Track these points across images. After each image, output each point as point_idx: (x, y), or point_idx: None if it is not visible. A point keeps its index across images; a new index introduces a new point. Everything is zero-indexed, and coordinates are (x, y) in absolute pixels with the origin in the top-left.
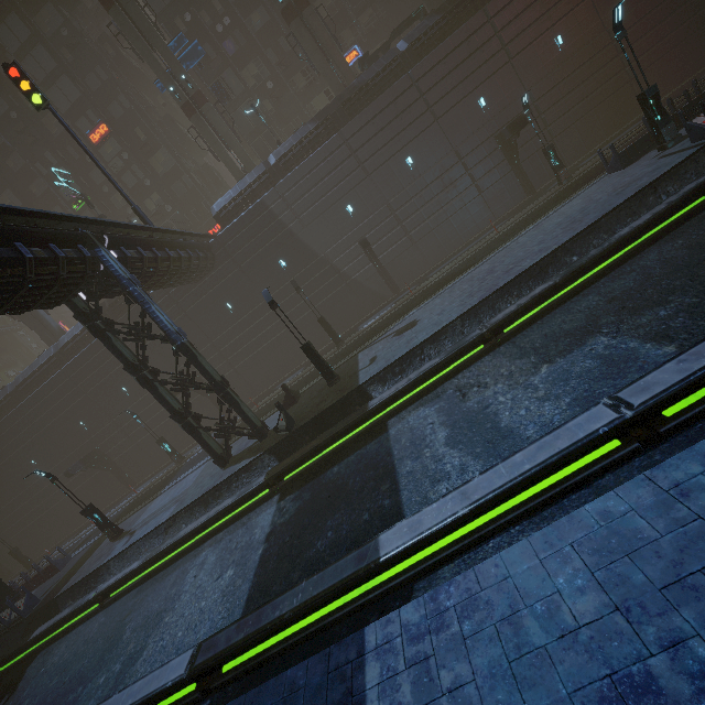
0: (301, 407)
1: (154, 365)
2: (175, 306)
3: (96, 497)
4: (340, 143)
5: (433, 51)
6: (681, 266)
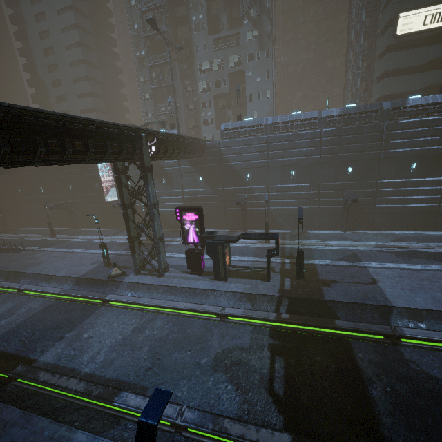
0: None
1: None
2: None
3: None
4: None
5: None
6: None
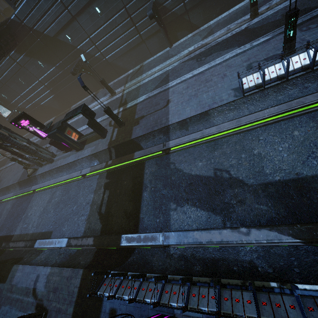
0: None
1: None
2: None
3: None
4: None
5: None
6: None
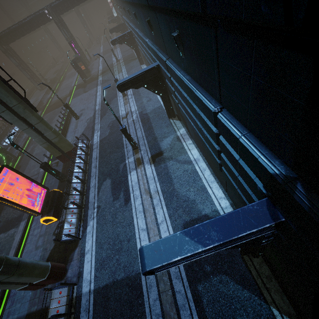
0: None
1: None
2: None
3: None
4: None
5: None
6: None
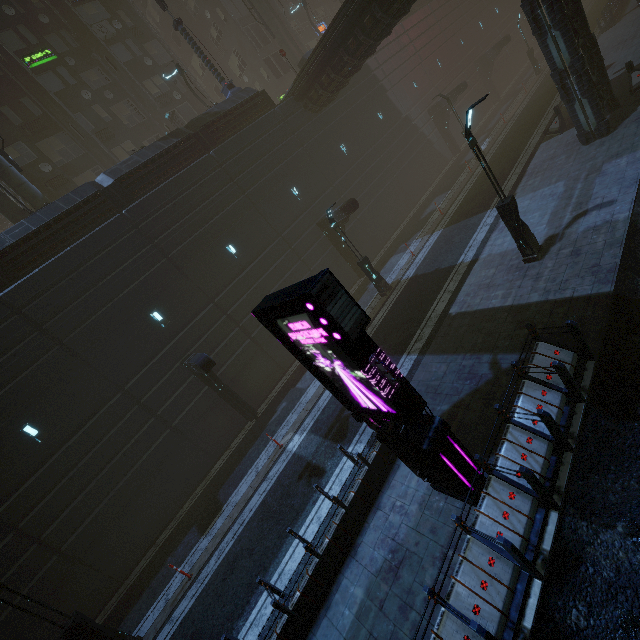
0: None
1: (270, 212)
2: (294, 137)
3: (177, 472)
4: (403, 32)
5: None
6: None
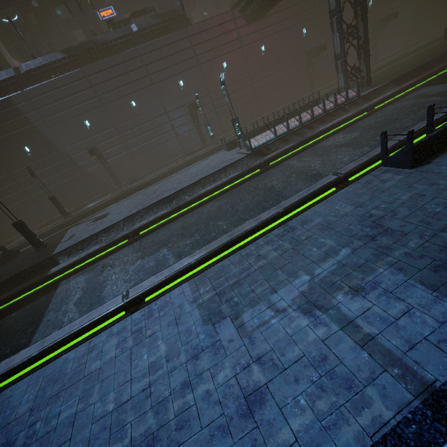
0: (13, 264)
1: None
2: None
3: None
4: (82, 76)
5: (153, 40)
6: (209, 217)
